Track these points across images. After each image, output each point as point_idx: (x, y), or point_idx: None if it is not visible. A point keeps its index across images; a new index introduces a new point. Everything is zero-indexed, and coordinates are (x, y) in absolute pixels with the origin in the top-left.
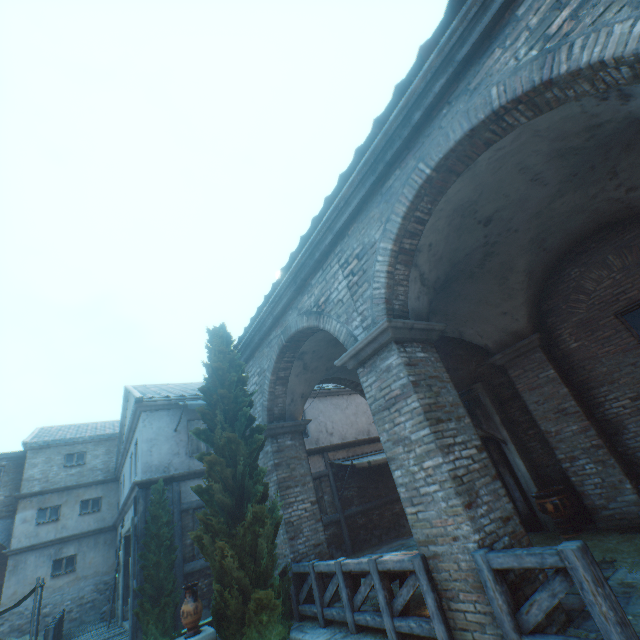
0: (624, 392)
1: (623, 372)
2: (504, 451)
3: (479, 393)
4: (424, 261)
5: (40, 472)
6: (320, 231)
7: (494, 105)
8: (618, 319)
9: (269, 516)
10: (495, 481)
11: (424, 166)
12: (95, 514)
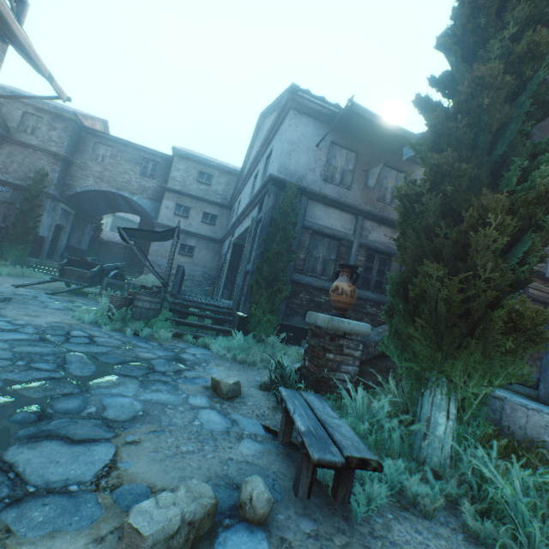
0: None
1: None
2: None
3: None
4: None
5: (180, 177)
6: None
7: None
8: None
9: None
10: None
11: None
12: (211, 226)
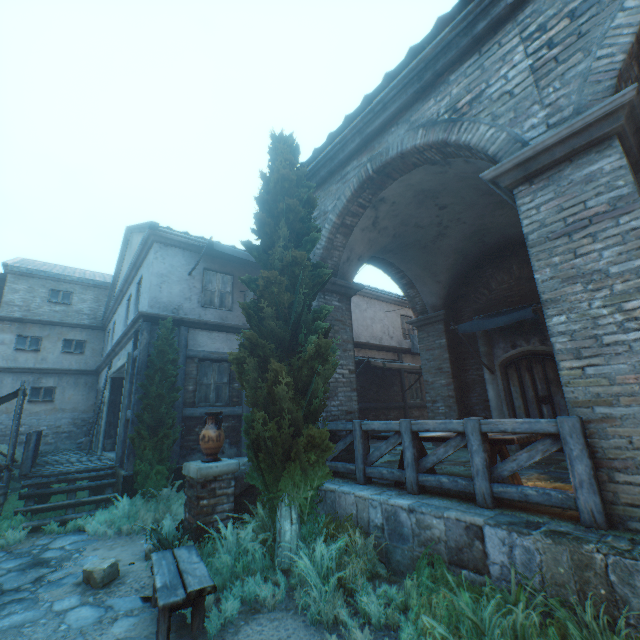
0: None
1: None
2: None
3: None
4: None
5: (21, 300)
6: None
7: None
8: None
9: (334, 354)
10: None
11: None
12: (78, 356)
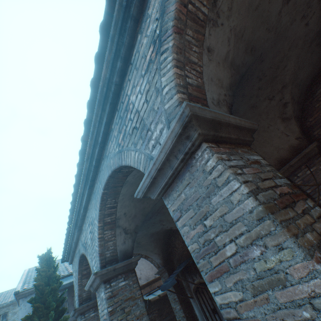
0: None
1: None
2: None
3: None
4: (124, 221)
5: None
6: (77, 206)
7: (112, 168)
8: None
9: None
10: None
11: (101, 187)
12: None
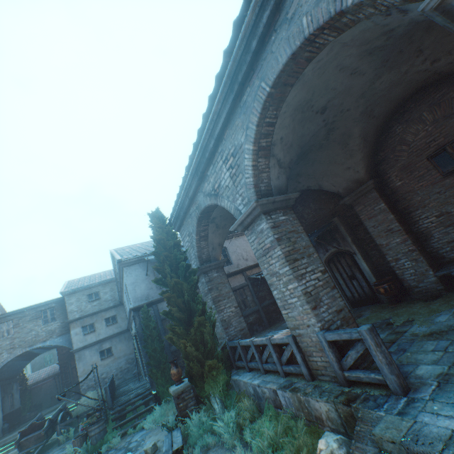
0: (432, 212)
1: (431, 199)
2: (355, 259)
3: (336, 224)
4: (279, 151)
5: (76, 307)
6: (205, 138)
7: (305, 33)
8: (429, 161)
9: (207, 322)
10: (333, 290)
11: (265, 85)
12: (115, 325)
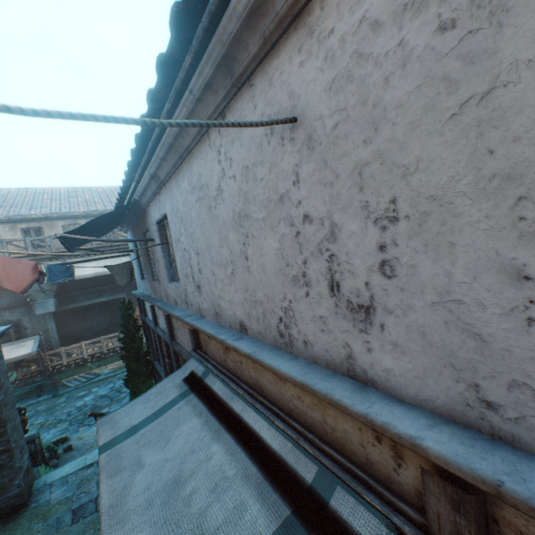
0: None
1: None
2: None
3: None
4: None
5: None
6: None
7: None
8: None
9: None
10: None
11: None
12: None
